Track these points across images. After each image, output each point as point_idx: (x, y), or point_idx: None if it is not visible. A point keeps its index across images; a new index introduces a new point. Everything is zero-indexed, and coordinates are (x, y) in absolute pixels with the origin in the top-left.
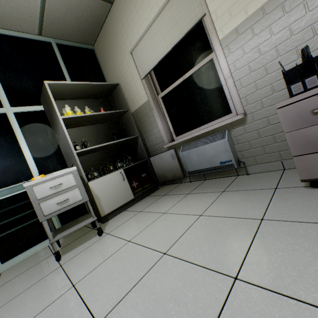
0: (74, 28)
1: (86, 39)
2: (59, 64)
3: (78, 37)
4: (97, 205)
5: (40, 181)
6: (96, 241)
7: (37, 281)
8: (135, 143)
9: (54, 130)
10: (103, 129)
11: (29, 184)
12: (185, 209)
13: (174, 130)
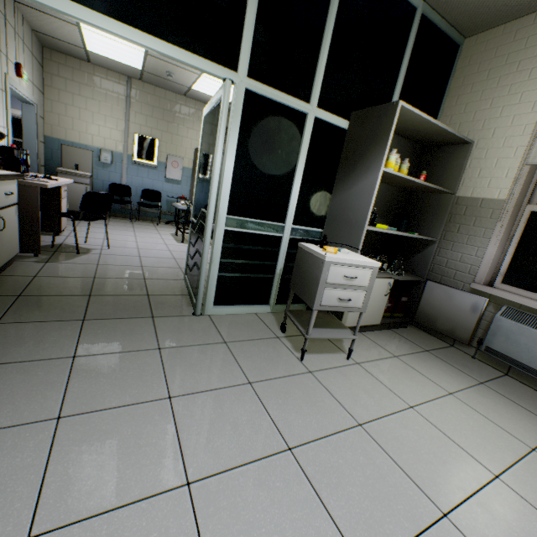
0: (476, 0)
1: (468, 24)
2: (402, 55)
3: (463, 16)
4: (344, 311)
5: (340, 262)
6: (345, 364)
7: (288, 375)
8: (420, 245)
9: (342, 170)
10: (388, 195)
11: (330, 260)
12: (492, 415)
13: (506, 271)
